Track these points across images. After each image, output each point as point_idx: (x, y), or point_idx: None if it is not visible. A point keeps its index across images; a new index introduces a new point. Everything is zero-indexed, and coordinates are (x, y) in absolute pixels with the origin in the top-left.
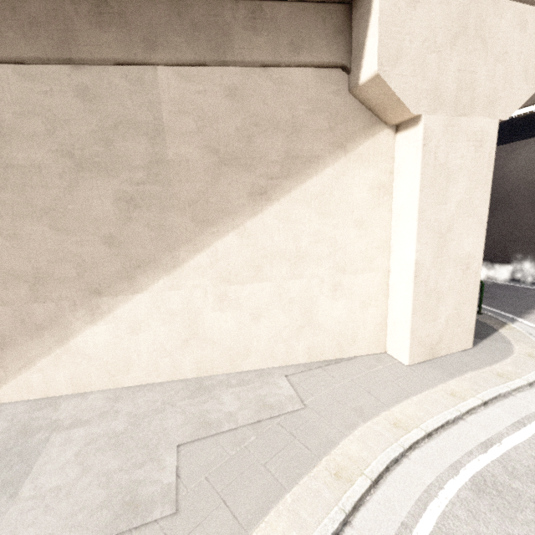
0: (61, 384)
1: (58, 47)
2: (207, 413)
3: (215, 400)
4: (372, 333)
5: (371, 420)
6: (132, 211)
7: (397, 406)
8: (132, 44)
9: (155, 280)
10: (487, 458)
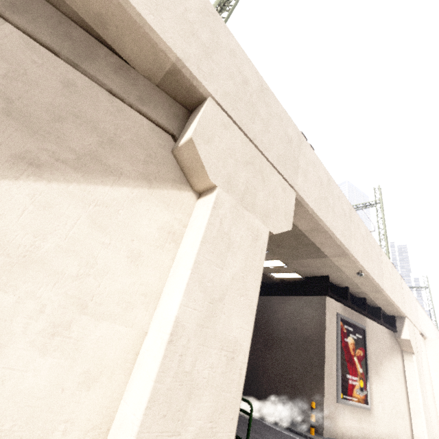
0: None
1: None
2: None
3: None
4: None
5: None
6: None
7: None
8: None
9: None
10: None
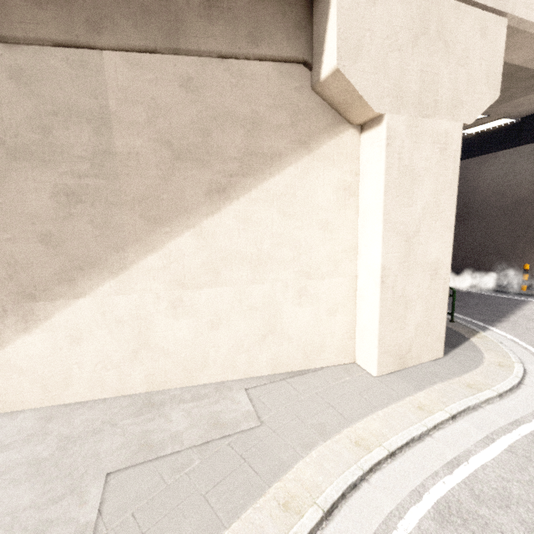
0: None
1: None
2: (151, 433)
3: (162, 418)
4: (340, 342)
5: (331, 438)
6: (73, 207)
7: (361, 422)
8: (74, 25)
9: (99, 283)
10: (453, 480)
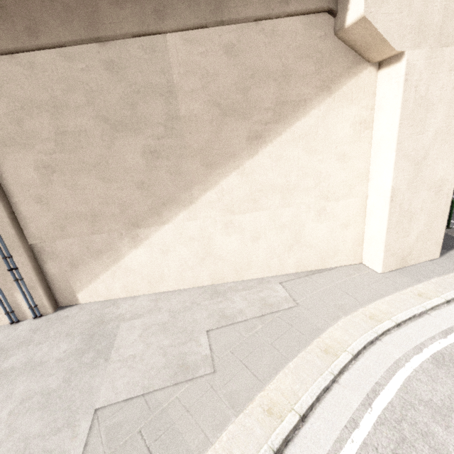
0: (118, 291)
1: (88, 28)
2: (224, 309)
3: (228, 301)
4: (350, 248)
5: (351, 314)
6: (156, 161)
7: (372, 304)
8: (145, 17)
9: (176, 214)
10: (447, 341)
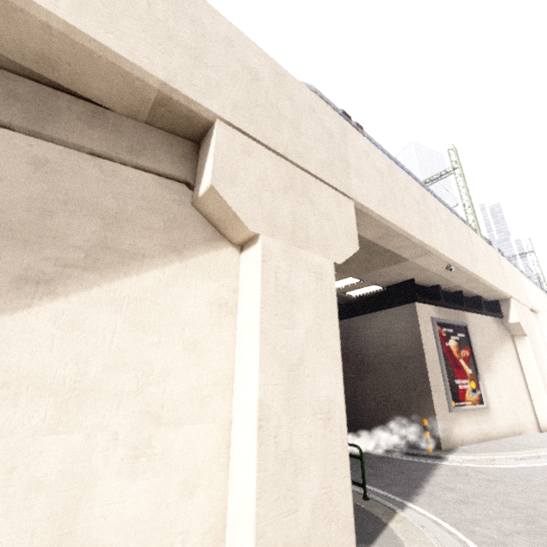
0: None
1: None
2: None
3: None
4: None
5: None
6: None
7: None
8: None
9: None
10: None
